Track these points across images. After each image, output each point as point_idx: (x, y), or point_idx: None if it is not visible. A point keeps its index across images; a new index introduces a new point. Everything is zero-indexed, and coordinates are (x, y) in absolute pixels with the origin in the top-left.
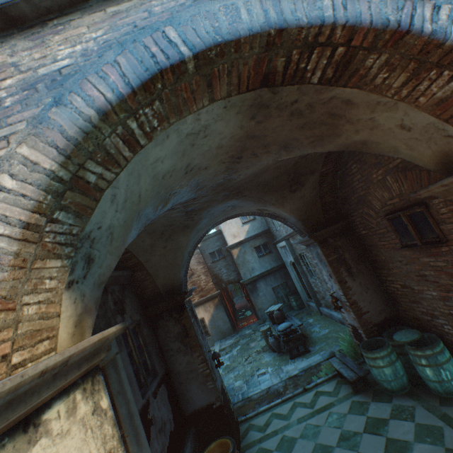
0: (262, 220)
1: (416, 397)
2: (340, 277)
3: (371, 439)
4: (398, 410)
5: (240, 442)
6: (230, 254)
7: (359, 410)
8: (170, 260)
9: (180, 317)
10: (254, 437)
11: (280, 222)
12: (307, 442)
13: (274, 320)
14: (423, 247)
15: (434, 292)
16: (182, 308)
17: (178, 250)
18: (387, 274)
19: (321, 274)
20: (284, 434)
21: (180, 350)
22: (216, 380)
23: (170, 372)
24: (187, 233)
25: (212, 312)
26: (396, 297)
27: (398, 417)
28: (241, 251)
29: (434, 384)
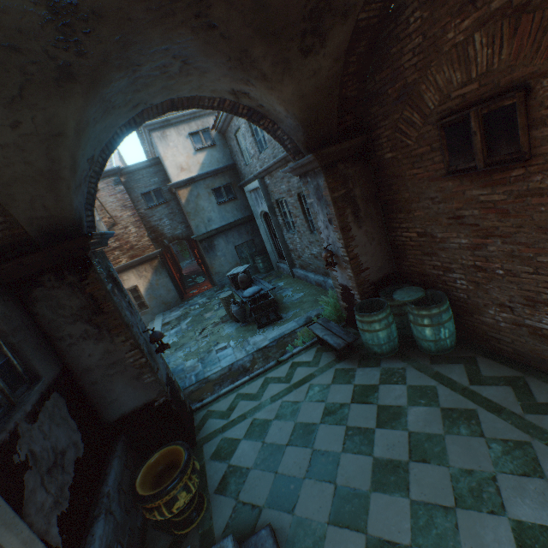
0: (225, 149)
1: (406, 358)
2: (345, 223)
3: (361, 410)
4: (388, 374)
5: (195, 435)
6: (175, 198)
7: (345, 378)
8: (40, 164)
9: (83, 282)
10: (215, 426)
11: (254, 151)
12: (285, 423)
13: (238, 286)
14: (482, 172)
15: (465, 240)
16: (86, 267)
17: (55, 140)
18: (404, 219)
19: (315, 220)
20: (254, 418)
21: (89, 336)
22: (158, 370)
23: (71, 371)
24: (72, 96)
25: (150, 278)
26: (404, 250)
27: (388, 381)
28: (192, 194)
29: (430, 344)
